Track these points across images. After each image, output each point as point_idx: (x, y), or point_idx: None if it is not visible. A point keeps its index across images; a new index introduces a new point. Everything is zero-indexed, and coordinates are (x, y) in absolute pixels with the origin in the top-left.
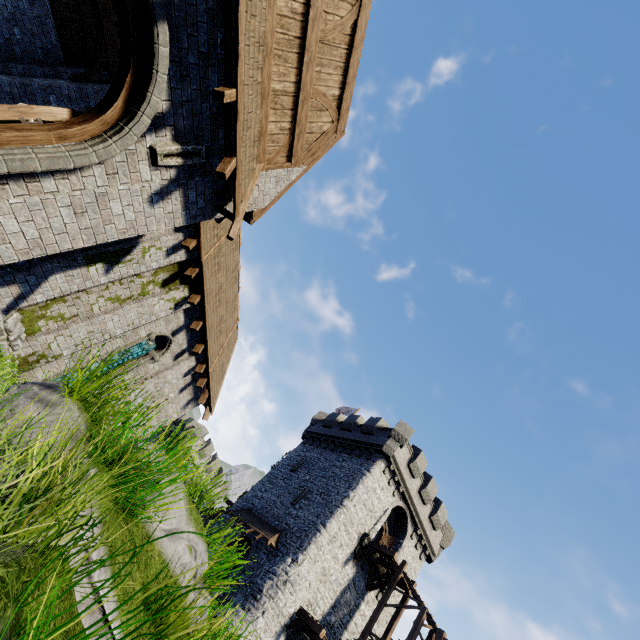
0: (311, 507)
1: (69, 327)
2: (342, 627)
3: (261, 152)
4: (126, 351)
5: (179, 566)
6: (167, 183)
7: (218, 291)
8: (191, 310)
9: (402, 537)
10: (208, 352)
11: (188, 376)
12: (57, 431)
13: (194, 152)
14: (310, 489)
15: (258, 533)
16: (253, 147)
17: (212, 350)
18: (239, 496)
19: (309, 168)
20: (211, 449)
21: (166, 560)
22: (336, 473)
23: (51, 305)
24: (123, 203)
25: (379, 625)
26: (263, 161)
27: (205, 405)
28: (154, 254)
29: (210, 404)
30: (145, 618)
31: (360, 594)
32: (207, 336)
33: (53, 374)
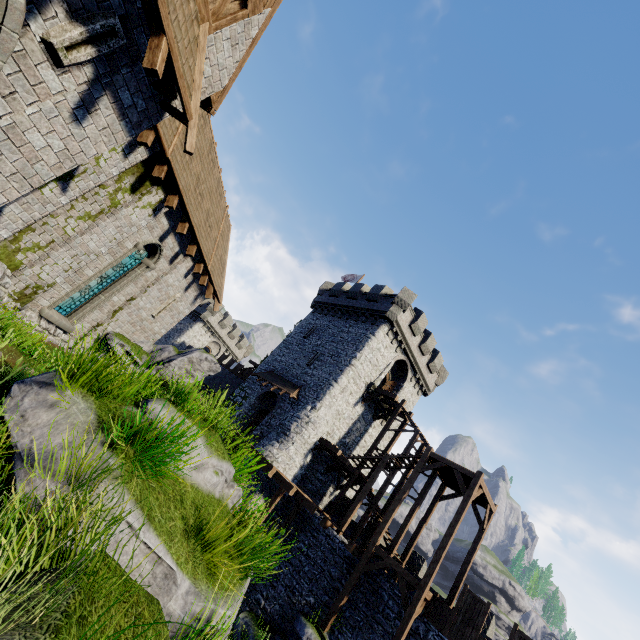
0: (324, 367)
1: (50, 256)
2: (355, 444)
3: (201, 3)
4: (119, 264)
5: (210, 486)
6: (86, 88)
7: (196, 184)
8: (172, 212)
9: (403, 381)
10: (202, 252)
11: (189, 276)
12: (70, 427)
13: (106, 31)
14: (322, 352)
15: (281, 389)
16: (187, 1)
17: (206, 248)
18: (261, 361)
19: (274, 11)
20: (230, 320)
21: (198, 487)
22: (344, 338)
23: (21, 237)
24: (42, 131)
25: (383, 440)
26: (207, 18)
27: (213, 297)
28: (109, 158)
29: (217, 297)
30: (190, 539)
31: (368, 423)
32: (197, 237)
33: (56, 300)
